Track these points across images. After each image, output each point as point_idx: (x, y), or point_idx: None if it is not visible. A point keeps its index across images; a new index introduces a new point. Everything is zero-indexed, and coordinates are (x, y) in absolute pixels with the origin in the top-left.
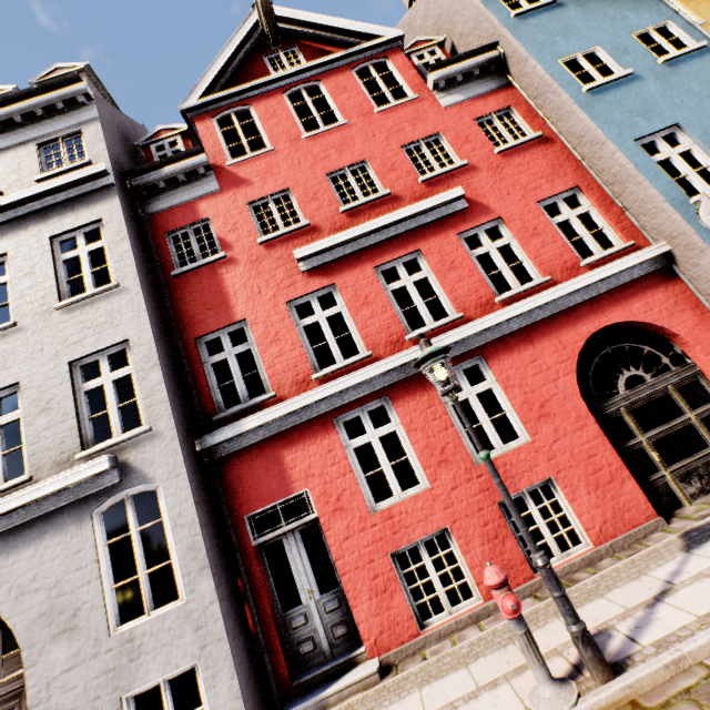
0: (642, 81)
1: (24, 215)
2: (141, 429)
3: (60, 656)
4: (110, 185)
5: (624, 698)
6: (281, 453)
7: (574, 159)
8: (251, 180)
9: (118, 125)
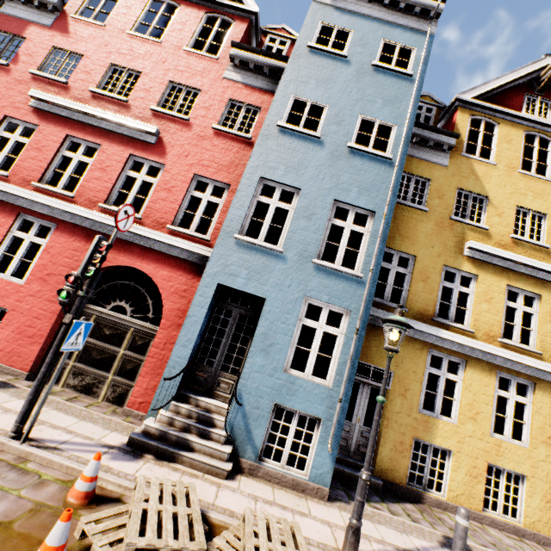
0: (320, 148)
1: None
2: None
3: None
4: None
5: None
6: None
7: None
8: (72, 34)
9: None
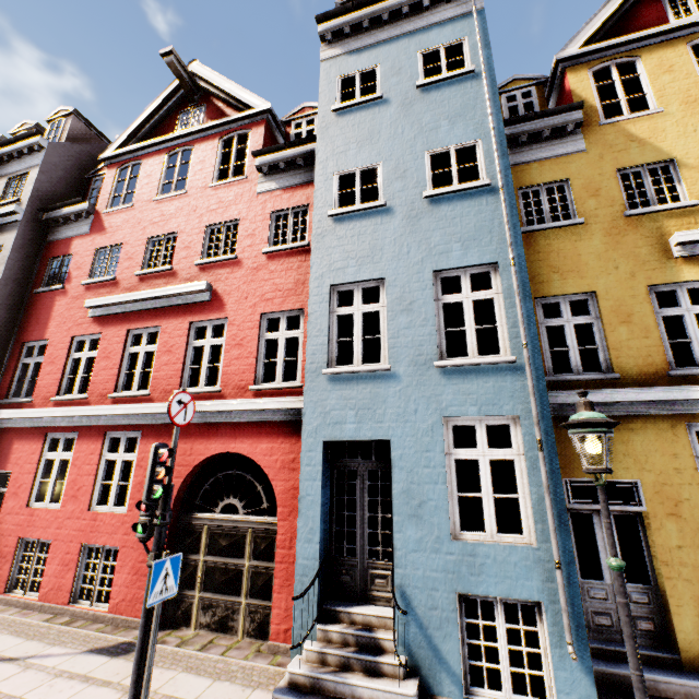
0: (390, 216)
1: None
2: None
3: None
4: (18, 221)
5: None
6: (15, 441)
7: None
8: (108, 229)
9: (75, 161)
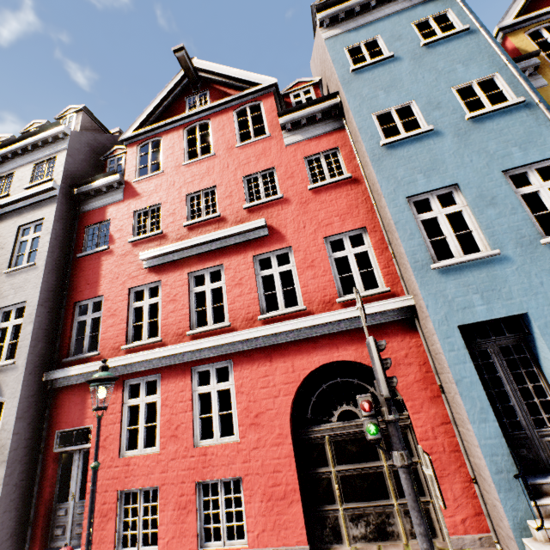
0: (441, 137)
1: (13, 210)
2: (9, 362)
3: None
4: (55, 196)
5: None
6: (88, 395)
7: (371, 201)
8: (142, 194)
9: (90, 147)
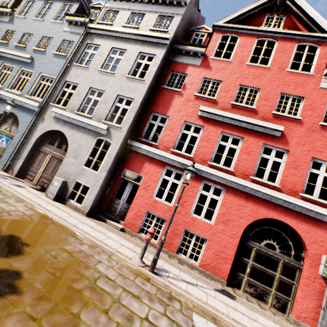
0: None
1: (139, 40)
2: (119, 126)
3: (71, 160)
4: (166, 44)
5: (149, 276)
6: (145, 161)
7: None
8: (212, 69)
9: (190, 18)
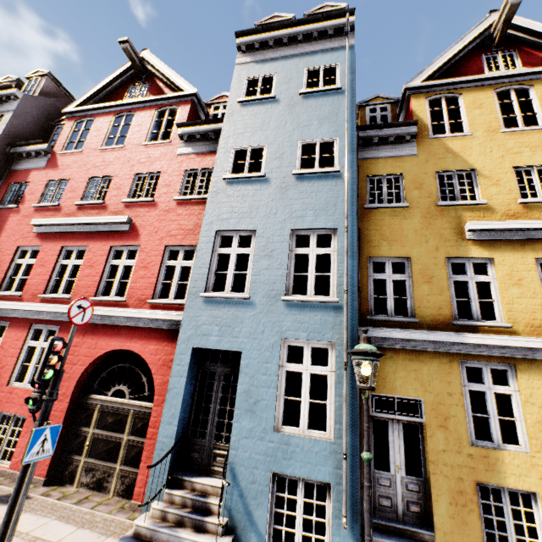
0: (267, 185)
1: None
2: None
3: None
4: None
5: None
6: None
7: None
8: (60, 167)
9: (44, 111)
